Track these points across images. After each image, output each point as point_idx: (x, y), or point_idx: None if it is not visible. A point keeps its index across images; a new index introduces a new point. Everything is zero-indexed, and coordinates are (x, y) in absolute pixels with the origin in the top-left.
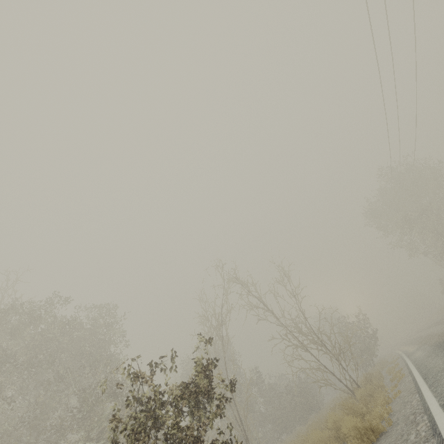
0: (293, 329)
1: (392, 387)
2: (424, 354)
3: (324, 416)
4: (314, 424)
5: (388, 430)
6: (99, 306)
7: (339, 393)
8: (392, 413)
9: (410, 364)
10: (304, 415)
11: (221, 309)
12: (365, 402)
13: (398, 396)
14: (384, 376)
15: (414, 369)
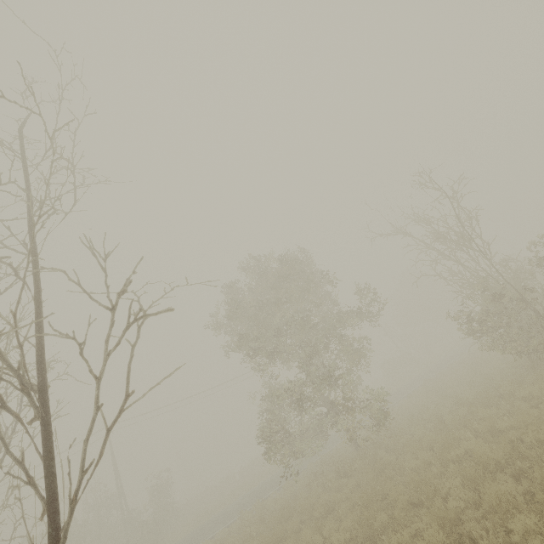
0: None
1: None
2: None
3: None
4: None
5: None
6: None
7: None
8: None
9: None
10: None
11: None
12: None
13: None
14: None
15: None
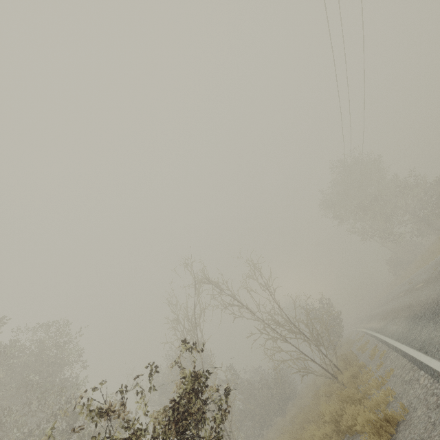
0: (271, 320)
1: (378, 365)
2: (403, 328)
3: (307, 405)
4: (300, 416)
5: (404, 417)
6: (48, 324)
7: (312, 377)
8: (395, 395)
9: (388, 339)
10: (282, 406)
11: (195, 309)
12: (355, 386)
13: (391, 374)
14: (356, 354)
15: (398, 344)
